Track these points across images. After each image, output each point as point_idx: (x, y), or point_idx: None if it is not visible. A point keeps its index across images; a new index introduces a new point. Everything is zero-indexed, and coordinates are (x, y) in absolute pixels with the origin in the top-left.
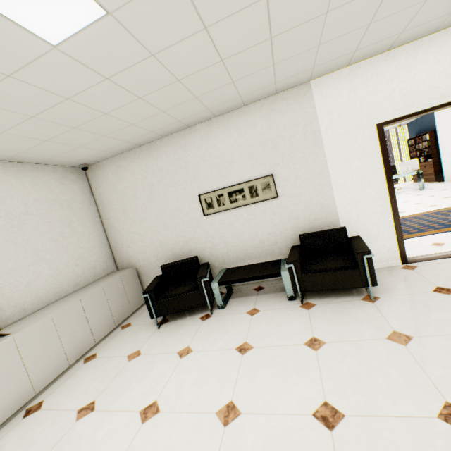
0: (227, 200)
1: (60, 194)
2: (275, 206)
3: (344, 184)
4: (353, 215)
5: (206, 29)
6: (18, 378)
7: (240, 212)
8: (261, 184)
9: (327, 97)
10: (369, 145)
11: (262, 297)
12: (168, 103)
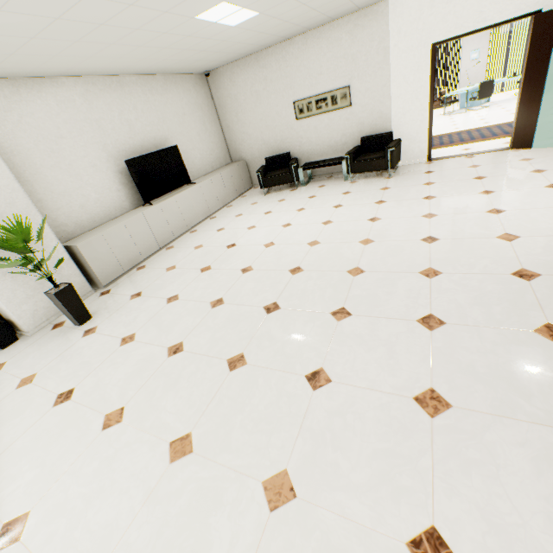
0: (314, 107)
1: (196, 99)
2: (349, 114)
3: (399, 97)
4: (402, 123)
5: (304, 5)
6: (204, 204)
7: (323, 118)
8: (340, 95)
9: (399, 16)
10: (423, 63)
11: (330, 181)
12: (277, 31)
